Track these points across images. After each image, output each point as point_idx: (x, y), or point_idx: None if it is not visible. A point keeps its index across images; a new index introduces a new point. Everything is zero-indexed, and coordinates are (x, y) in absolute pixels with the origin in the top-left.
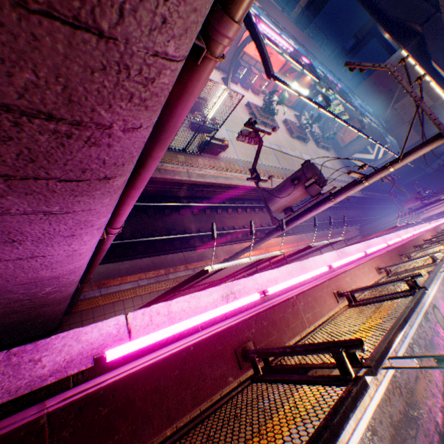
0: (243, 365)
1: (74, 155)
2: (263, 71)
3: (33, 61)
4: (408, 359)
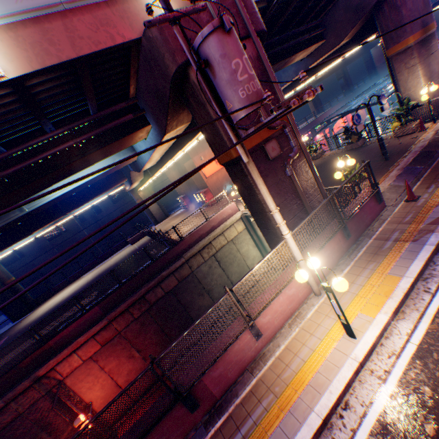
0: None
1: None
2: (342, 131)
3: None
4: None
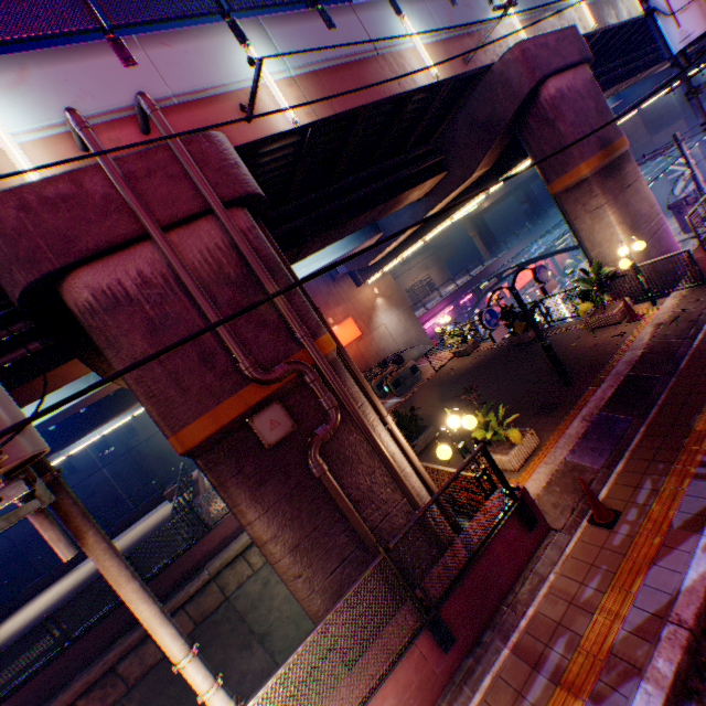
0: None
1: (656, 210)
2: (531, 284)
3: (649, 201)
4: None
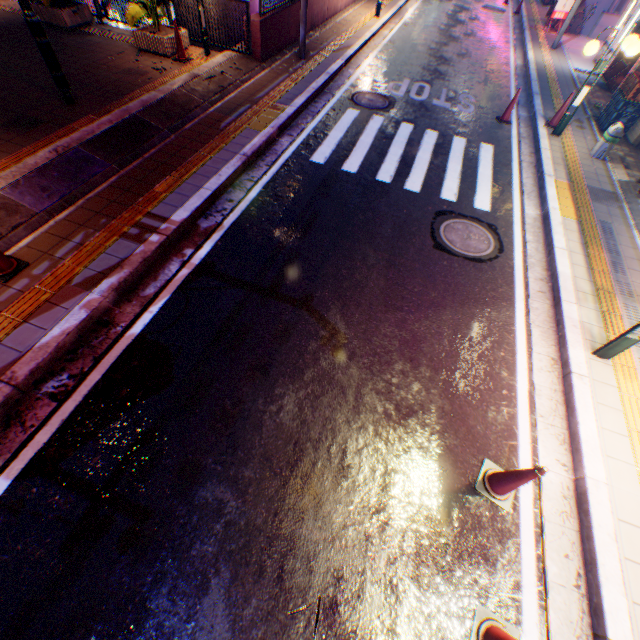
0: None
1: None
2: None
3: None
4: None
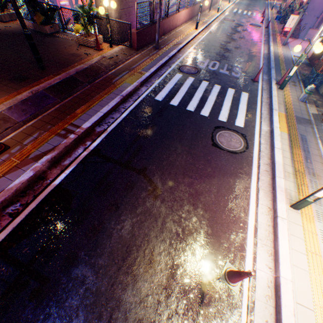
0: (165, 19)
1: None
2: None
3: None
4: (198, 15)
